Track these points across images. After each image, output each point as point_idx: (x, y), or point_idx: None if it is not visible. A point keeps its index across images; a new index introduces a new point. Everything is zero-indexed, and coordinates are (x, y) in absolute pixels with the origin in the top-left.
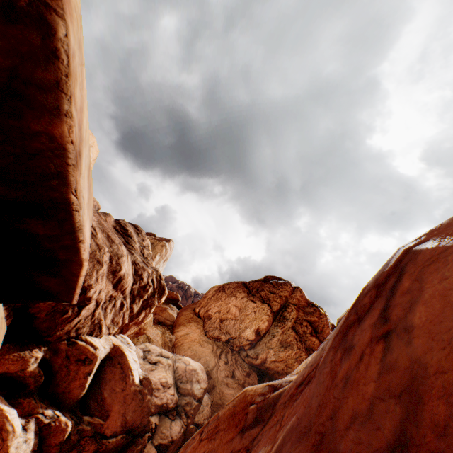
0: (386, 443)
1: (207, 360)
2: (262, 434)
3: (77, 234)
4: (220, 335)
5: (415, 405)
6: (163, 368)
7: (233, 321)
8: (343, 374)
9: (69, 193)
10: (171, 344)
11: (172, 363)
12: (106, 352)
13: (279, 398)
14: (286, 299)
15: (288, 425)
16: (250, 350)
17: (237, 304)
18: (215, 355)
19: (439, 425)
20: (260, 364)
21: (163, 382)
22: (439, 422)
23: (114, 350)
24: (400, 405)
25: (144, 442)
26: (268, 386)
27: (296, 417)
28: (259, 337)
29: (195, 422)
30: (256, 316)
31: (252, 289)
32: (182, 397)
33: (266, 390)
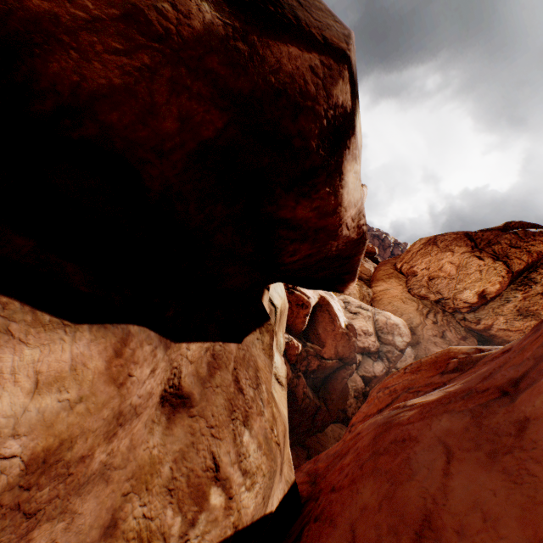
0: (517, 376)
1: (409, 317)
2: (458, 377)
3: (356, 276)
4: (427, 295)
5: (538, 362)
6: (363, 319)
7: (446, 281)
8: (522, 346)
9: (358, 268)
10: (369, 298)
11: (371, 315)
12: (315, 301)
13: (481, 358)
14: (538, 255)
15: (477, 372)
16: (468, 314)
17: (453, 261)
18: (420, 314)
19: (540, 369)
20: (482, 331)
21: (364, 330)
22: (540, 368)
23: (321, 300)
24: (533, 362)
25: (352, 369)
26: (474, 348)
27: (485, 368)
28: (483, 301)
29: (396, 367)
30: (481, 277)
31: (479, 241)
32: (383, 345)
33: (471, 351)
